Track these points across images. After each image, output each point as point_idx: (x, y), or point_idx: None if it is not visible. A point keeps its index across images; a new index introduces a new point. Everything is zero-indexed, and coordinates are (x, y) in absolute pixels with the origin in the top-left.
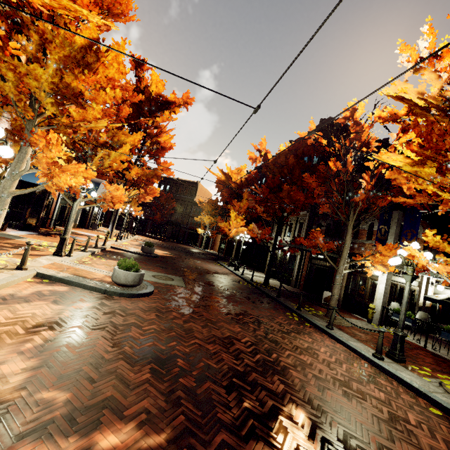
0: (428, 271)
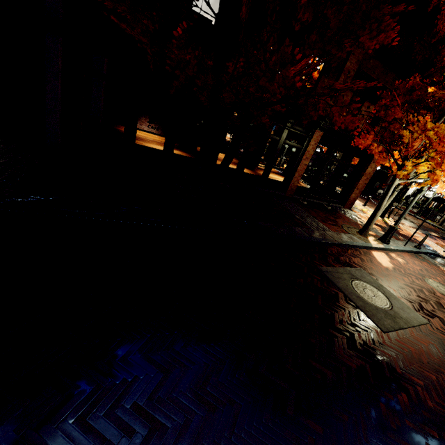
0: (442, 194)
